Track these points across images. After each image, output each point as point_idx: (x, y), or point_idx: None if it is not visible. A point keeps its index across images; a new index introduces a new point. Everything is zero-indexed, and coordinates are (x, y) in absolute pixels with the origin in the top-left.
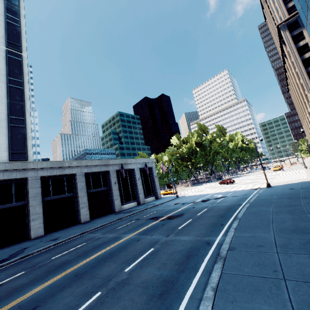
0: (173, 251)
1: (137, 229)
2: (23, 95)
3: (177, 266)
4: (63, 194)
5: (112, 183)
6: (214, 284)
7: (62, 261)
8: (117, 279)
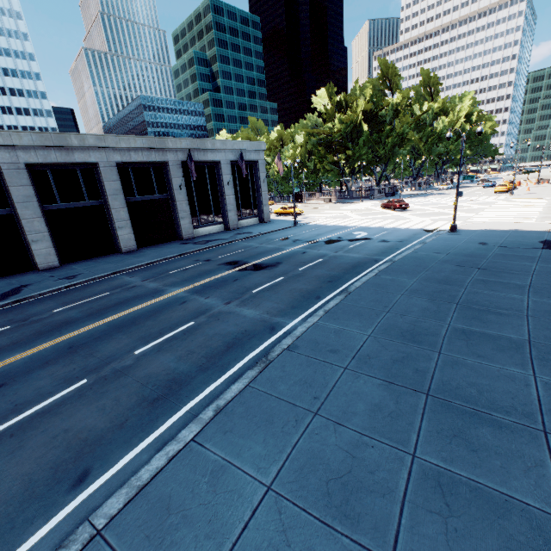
0: (216, 333)
1: (195, 280)
2: None
3: (204, 360)
4: (80, 201)
5: (175, 188)
6: (224, 401)
7: (64, 319)
8: (117, 365)
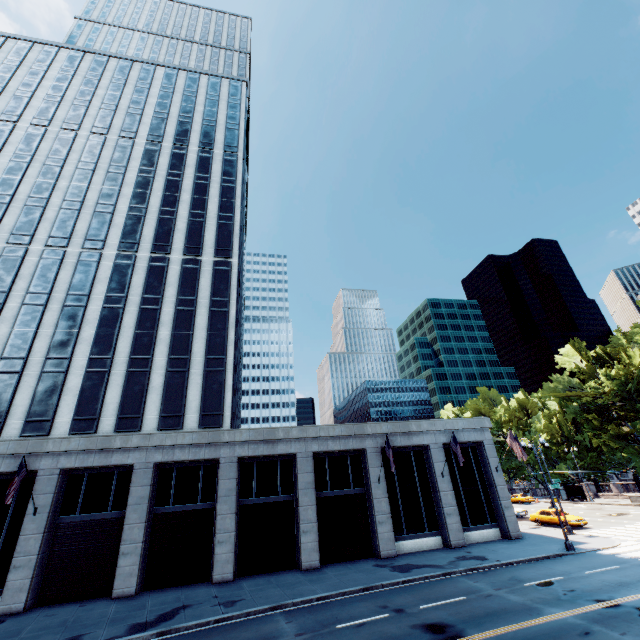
0: None
1: None
2: (227, 320)
3: None
4: (273, 495)
5: (372, 480)
6: None
7: None
8: None
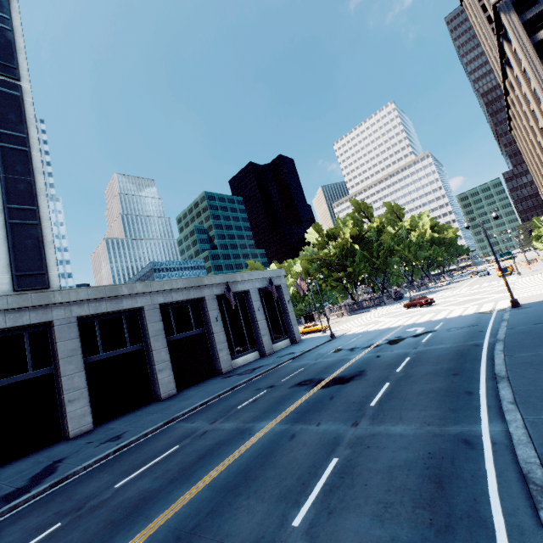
0: (389, 466)
1: (279, 409)
2: (31, 163)
3: (424, 512)
4: (122, 347)
5: (212, 321)
6: None
7: (138, 493)
8: None
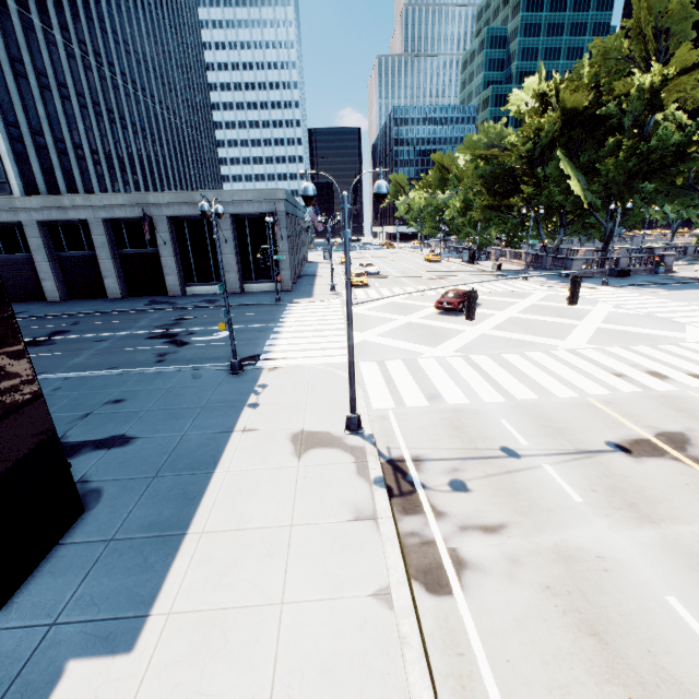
0: None
1: None
2: None
3: None
4: (83, 250)
5: (159, 244)
6: None
7: None
8: None
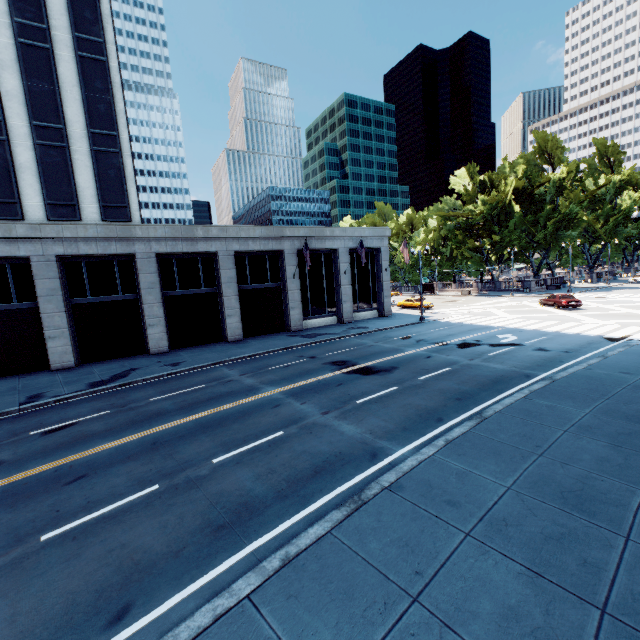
0: (305, 450)
1: (294, 380)
2: (109, 78)
3: (284, 484)
4: (197, 288)
5: (288, 277)
6: (296, 549)
7: (158, 409)
8: (192, 473)
